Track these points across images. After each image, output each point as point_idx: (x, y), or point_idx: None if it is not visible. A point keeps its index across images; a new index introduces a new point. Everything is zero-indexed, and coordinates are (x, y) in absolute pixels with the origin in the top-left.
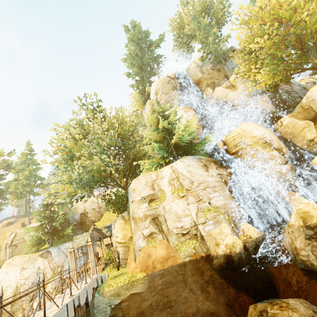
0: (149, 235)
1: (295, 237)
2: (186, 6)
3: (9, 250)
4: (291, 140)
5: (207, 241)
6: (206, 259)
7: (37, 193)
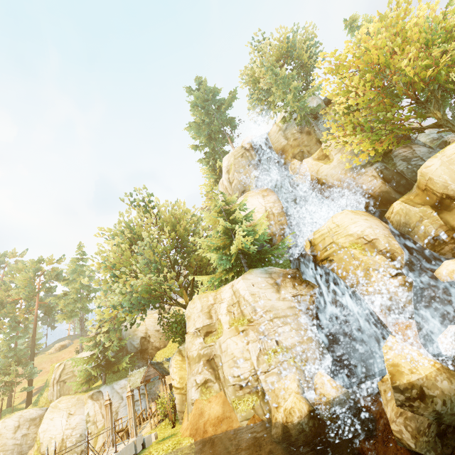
0: (204, 383)
1: (387, 400)
2: (261, 52)
3: (57, 388)
4: (409, 236)
5: (269, 399)
6: (267, 425)
7: (90, 310)
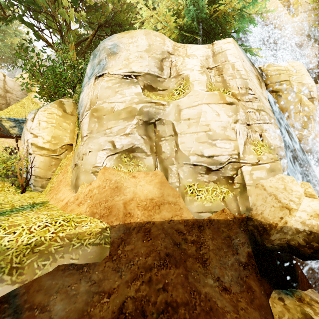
0: (127, 150)
1: None
2: None
3: None
4: None
5: (250, 196)
6: (240, 224)
7: None
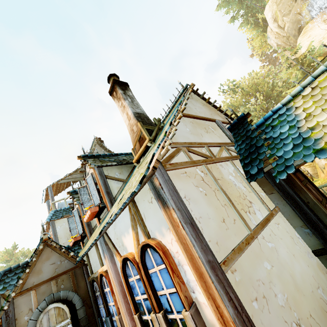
0: None
1: None
2: None
3: None
4: None
5: None
6: None
7: None
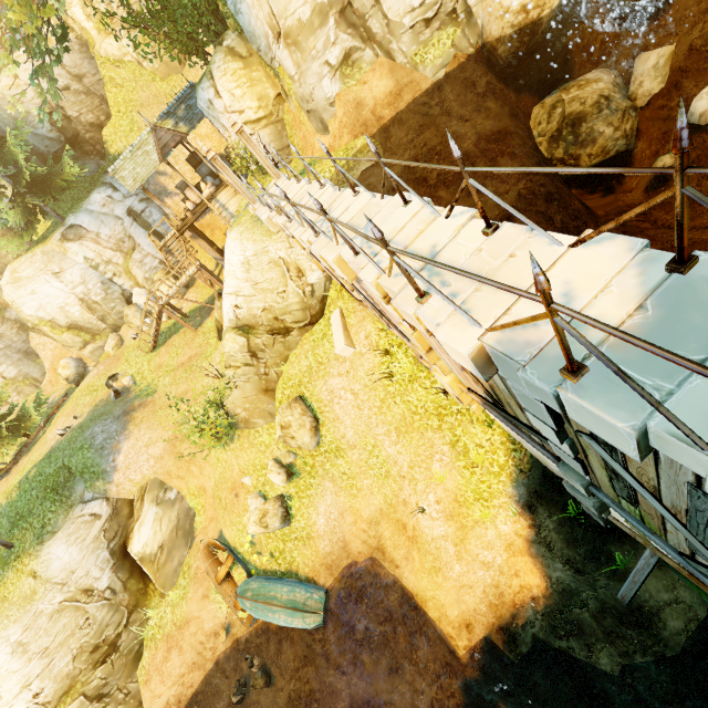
0: (343, 60)
1: None
2: None
3: None
4: None
5: (478, 19)
6: (476, 58)
7: None
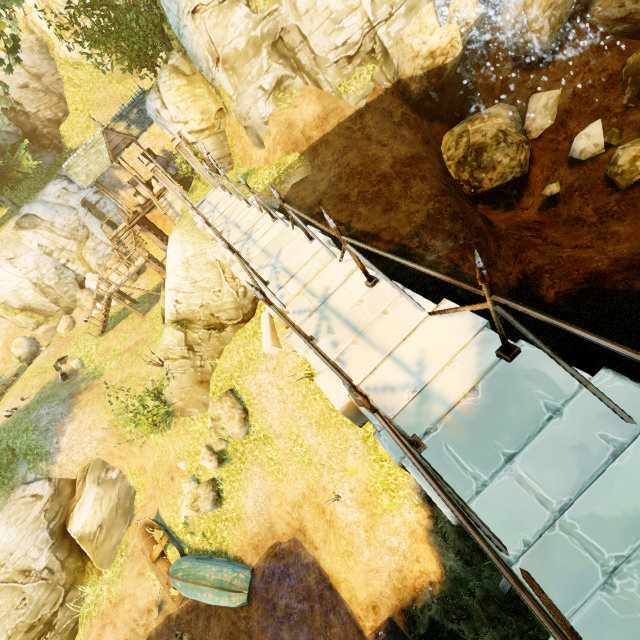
0: (276, 86)
1: None
2: None
3: None
4: None
5: (394, 59)
6: (393, 92)
7: None
